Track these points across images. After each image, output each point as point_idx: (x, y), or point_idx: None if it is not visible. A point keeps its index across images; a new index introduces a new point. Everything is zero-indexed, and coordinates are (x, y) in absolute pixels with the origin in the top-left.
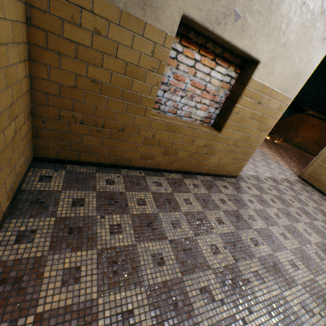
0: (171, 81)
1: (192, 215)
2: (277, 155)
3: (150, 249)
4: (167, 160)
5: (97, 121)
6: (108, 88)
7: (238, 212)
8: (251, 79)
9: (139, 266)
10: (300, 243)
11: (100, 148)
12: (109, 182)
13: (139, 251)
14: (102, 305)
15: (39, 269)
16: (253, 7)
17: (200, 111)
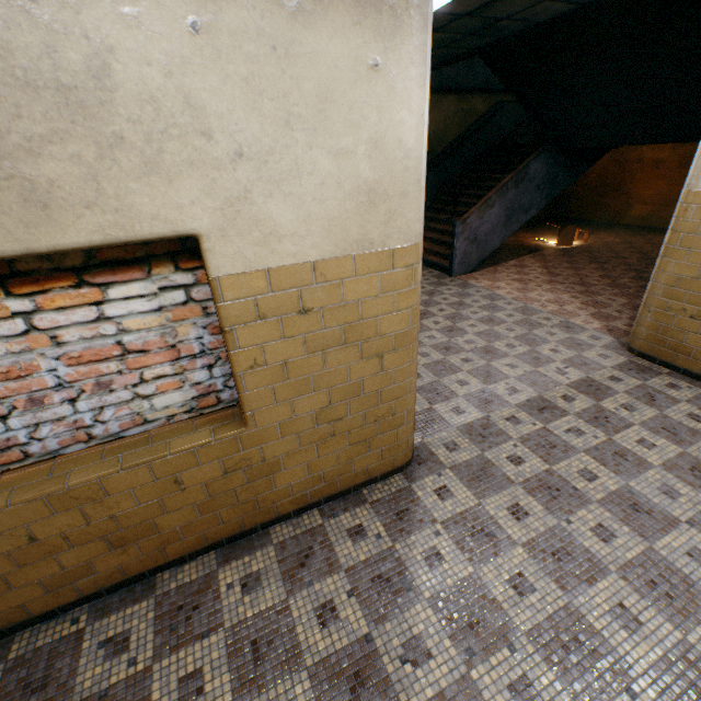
0: (4, 386)
1: None
2: (573, 292)
3: None
4: (142, 549)
5: None
6: None
7: (371, 642)
8: (213, 282)
9: None
10: (589, 700)
11: None
12: None
13: None
14: None
15: None
16: (13, 137)
17: (170, 393)
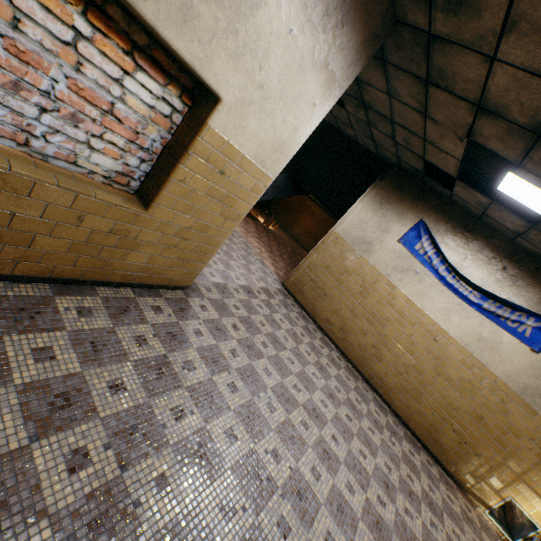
0: (2, 55)
1: (44, 387)
2: (267, 249)
3: None
4: (2, 253)
5: None
6: None
7: (167, 358)
8: (206, 125)
9: None
10: (253, 392)
11: None
12: None
13: None
14: None
15: None
16: None
17: (105, 157)
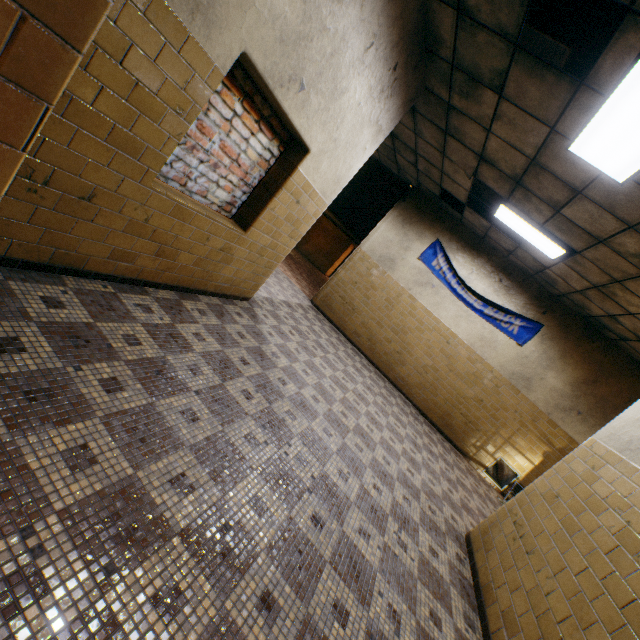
0: (191, 130)
1: (211, 356)
2: (288, 268)
3: (176, 406)
4: (159, 265)
5: (35, 169)
6: (85, 113)
7: (261, 348)
8: (297, 169)
9: (171, 428)
10: (319, 378)
11: (23, 227)
12: (51, 303)
13: (163, 411)
14: (146, 478)
15: (14, 462)
16: (319, 86)
17: (222, 192)
